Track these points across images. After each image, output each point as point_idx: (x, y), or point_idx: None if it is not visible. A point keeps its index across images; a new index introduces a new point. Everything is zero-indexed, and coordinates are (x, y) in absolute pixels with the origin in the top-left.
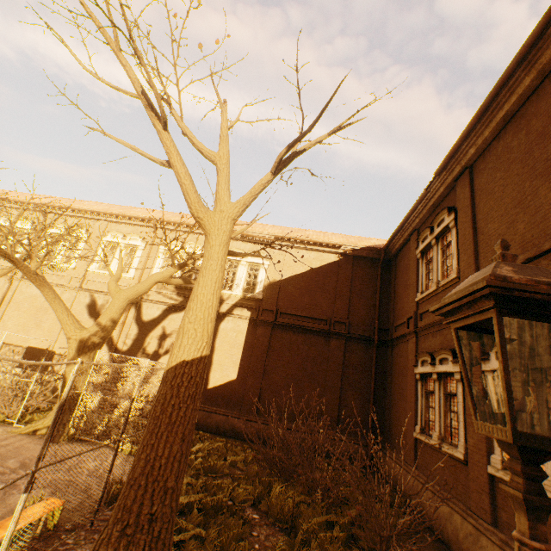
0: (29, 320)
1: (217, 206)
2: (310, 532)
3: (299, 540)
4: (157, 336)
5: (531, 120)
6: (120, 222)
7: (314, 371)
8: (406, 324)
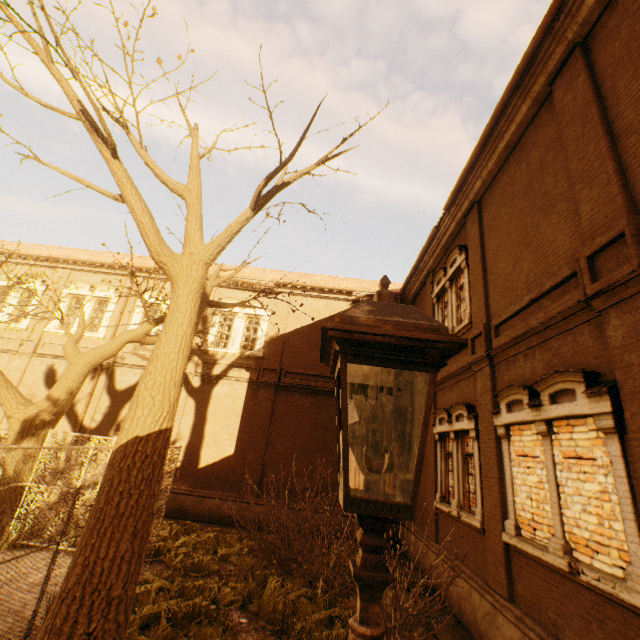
0: None
1: (186, 248)
2: (306, 632)
3: None
4: None
5: (531, 150)
6: (86, 270)
7: (326, 438)
8: None
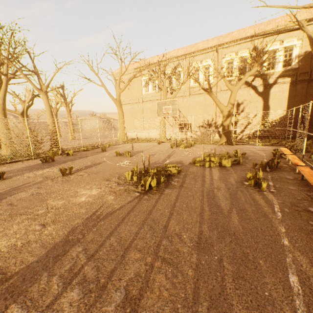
0: None
1: None
2: None
3: None
4: (234, 106)
5: None
6: (195, 55)
7: None
8: None
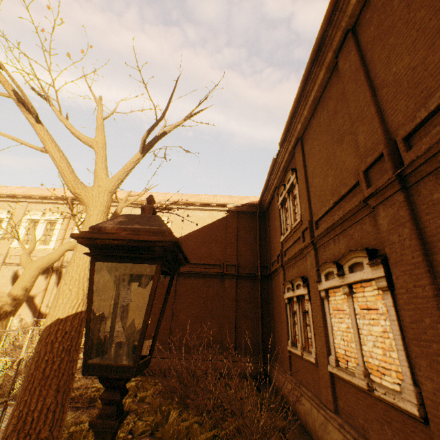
0: None
1: (95, 182)
2: None
3: None
4: None
5: (328, 102)
6: (39, 202)
7: (214, 307)
8: (277, 260)
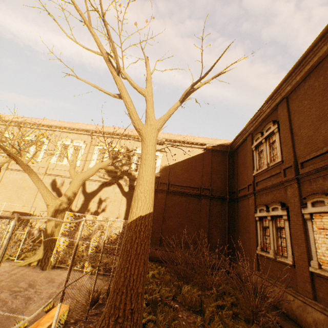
0: (13, 195)
1: (147, 121)
2: (211, 312)
3: (208, 317)
4: (96, 201)
5: (327, 70)
6: (68, 132)
7: (192, 218)
8: (247, 188)
